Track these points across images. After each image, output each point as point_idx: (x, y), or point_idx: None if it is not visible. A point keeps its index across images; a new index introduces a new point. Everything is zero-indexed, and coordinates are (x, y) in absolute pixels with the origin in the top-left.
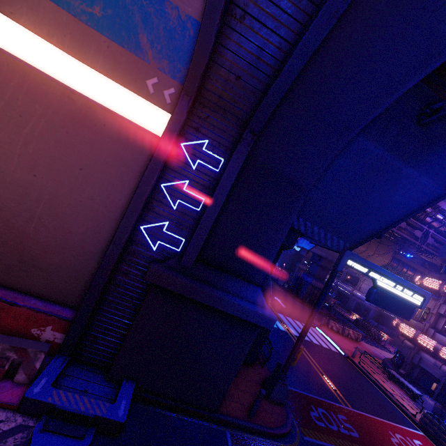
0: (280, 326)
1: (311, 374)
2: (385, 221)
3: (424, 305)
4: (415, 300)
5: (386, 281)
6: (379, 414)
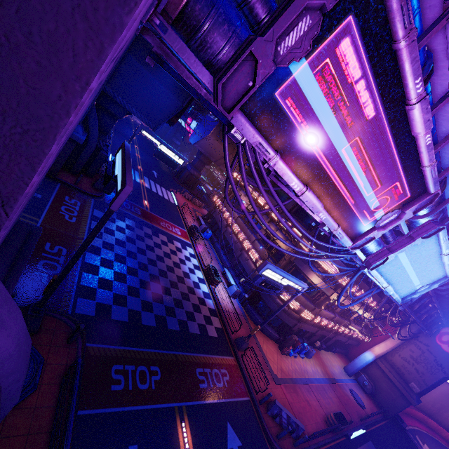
0: (138, 180)
1: (136, 197)
2: (165, 115)
3: (184, 165)
4: (179, 161)
5: (164, 147)
6: (166, 219)
